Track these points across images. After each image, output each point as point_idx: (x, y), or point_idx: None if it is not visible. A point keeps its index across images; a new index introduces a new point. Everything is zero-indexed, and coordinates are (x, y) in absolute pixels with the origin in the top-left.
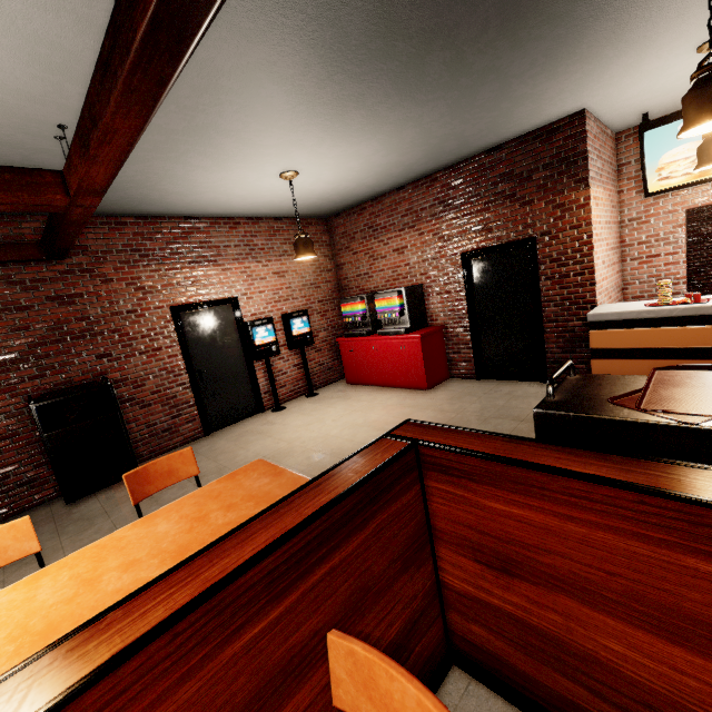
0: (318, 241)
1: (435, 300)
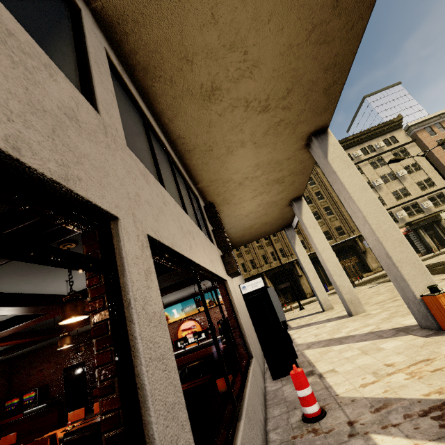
0: (2, 372)
1: (53, 389)
